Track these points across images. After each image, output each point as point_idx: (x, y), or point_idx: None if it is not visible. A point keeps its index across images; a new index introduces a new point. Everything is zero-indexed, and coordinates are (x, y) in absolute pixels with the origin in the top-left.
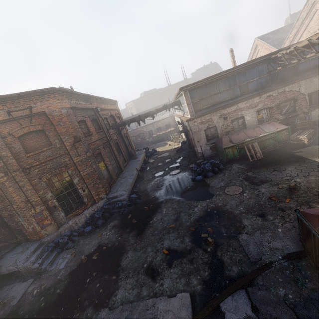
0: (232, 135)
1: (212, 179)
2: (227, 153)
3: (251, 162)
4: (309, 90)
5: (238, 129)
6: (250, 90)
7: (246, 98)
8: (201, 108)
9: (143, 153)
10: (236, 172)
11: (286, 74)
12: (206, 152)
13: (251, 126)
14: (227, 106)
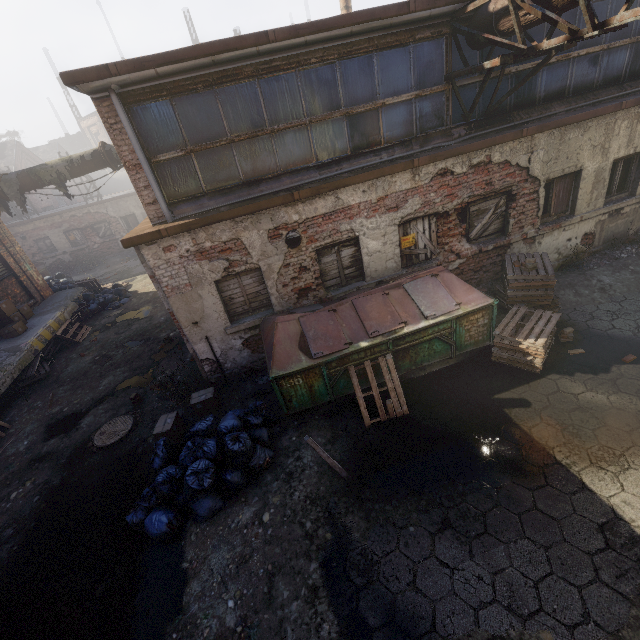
0: (311, 313)
1: (208, 537)
2: (286, 393)
3: (368, 428)
4: (553, 169)
5: (338, 280)
6: (386, 140)
7: (368, 173)
8: (199, 191)
9: (65, 307)
10: (306, 497)
11: (503, 96)
12: (231, 357)
13: (380, 272)
14: (298, 195)
